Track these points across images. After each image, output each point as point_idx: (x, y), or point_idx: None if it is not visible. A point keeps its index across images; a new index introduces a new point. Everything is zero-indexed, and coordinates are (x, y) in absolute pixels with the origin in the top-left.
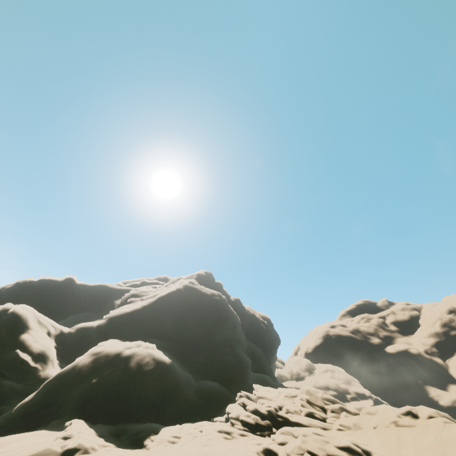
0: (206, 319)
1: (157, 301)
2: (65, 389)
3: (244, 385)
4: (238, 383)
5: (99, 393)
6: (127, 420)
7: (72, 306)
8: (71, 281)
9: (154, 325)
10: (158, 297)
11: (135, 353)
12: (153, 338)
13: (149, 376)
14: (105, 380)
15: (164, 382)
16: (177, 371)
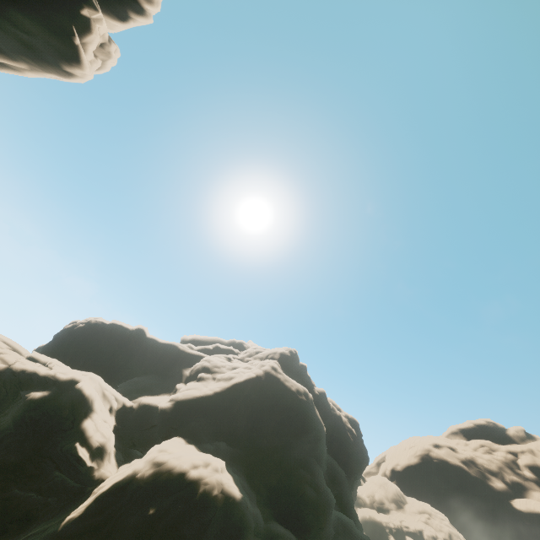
0: (287, 427)
1: (232, 387)
2: (117, 509)
3: (323, 536)
4: (315, 533)
5: (154, 533)
6: None
7: (137, 362)
8: (142, 333)
9: (224, 420)
10: (234, 383)
11: (201, 477)
12: (220, 438)
13: (215, 518)
14: (163, 515)
15: (230, 528)
16: (247, 511)
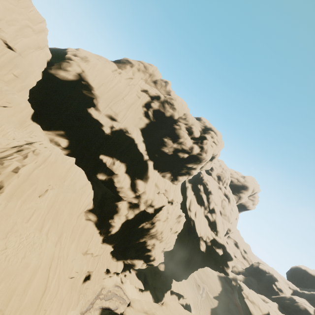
0: None
1: None
2: (281, 299)
3: None
4: None
5: (285, 304)
6: (290, 314)
7: None
8: None
9: None
10: None
11: (299, 302)
12: None
13: (301, 311)
14: (287, 302)
15: None
16: None
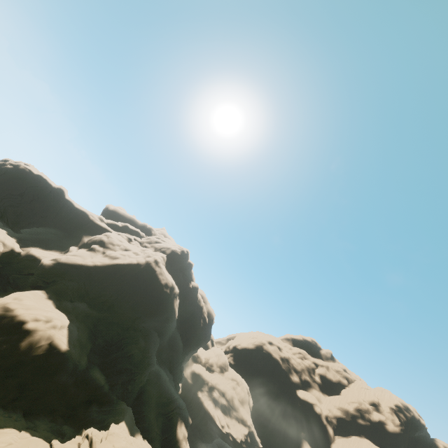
0: (142, 308)
1: (112, 266)
2: None
3: (133, 384)
4: (127, 382)
5: None
6: None
7: (51, 215)
8: (62, 193)
9: (95, 287)
10: (115, 263)
11: (37, 329)
12: (86, 299)
13: (35, 359)
14: None
15: (48, 367)
16: (69, 360)
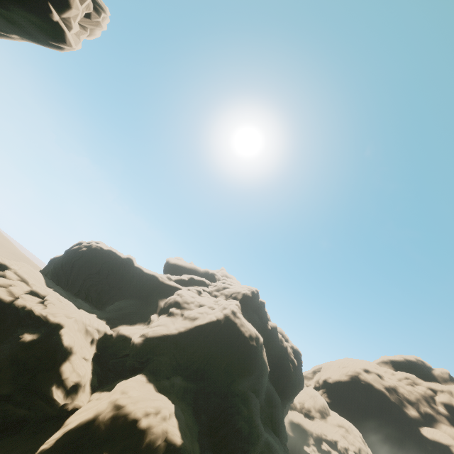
0: (235, 369)
1: (194, 329)
2: (80, 444)
3: None
4: None
5: None
6: None
7: (125, 285)
8: (131, 262)
9: (184, 355)
10: (196, 325)
11: (150, 426)
12: (178, 371)
13: None
14: None
15: None
16: (185, 453)
